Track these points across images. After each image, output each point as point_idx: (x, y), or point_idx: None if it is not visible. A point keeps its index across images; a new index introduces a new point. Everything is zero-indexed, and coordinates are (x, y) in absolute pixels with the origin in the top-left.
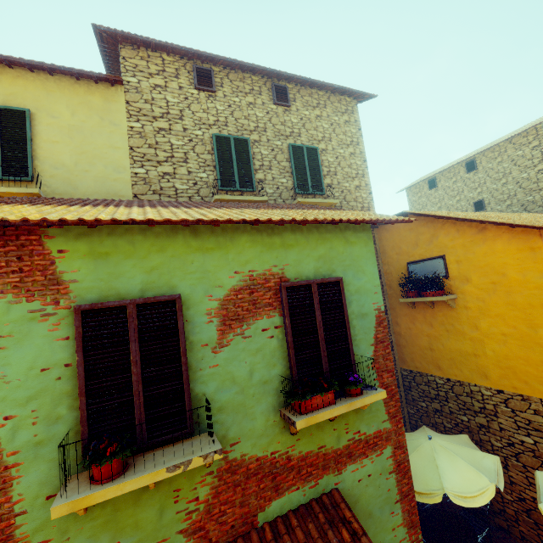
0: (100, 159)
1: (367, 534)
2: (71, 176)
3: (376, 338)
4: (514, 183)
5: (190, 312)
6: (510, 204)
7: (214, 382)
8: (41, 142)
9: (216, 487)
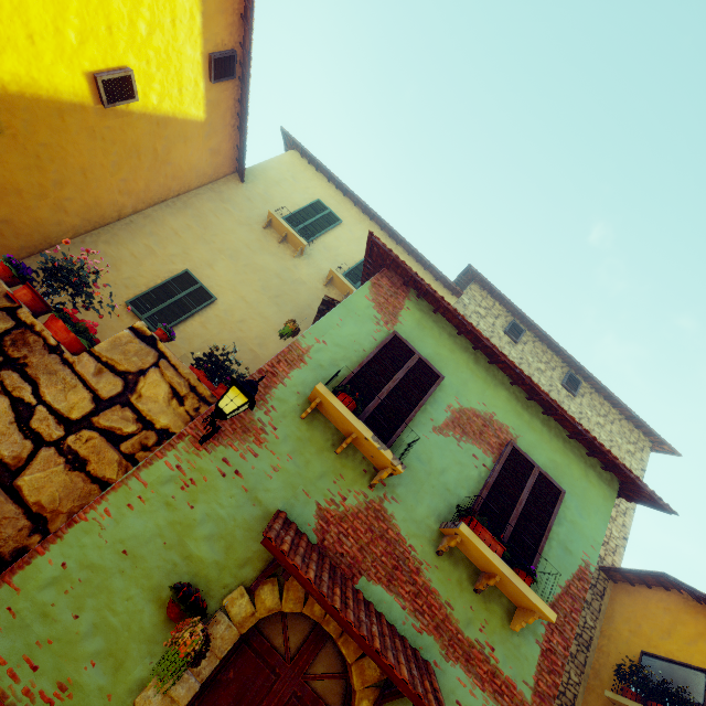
0: None
1: None
2: None
3: (568, 586)
4: None
5: (439, 393)
6: None
7: (418, 445)
8: None
9: (360, 510)
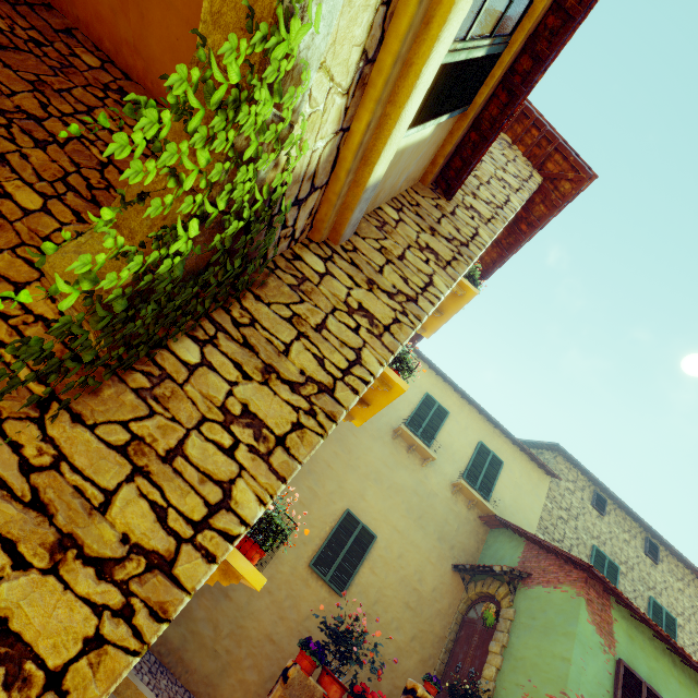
0: (522, 511)
1: None
2: (505, 511)
3: None
4: None
5: None
6: None
7: None
8: (500, 482)
9: None
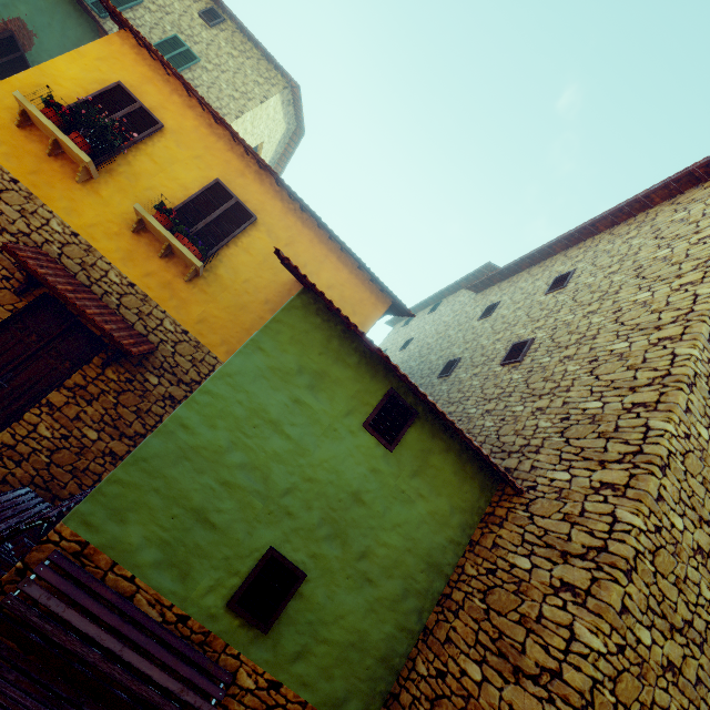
0: None
1: None
2: None
3: None
4: (437, 325)
5: None
6: (419, 344)
7: None
8: None
9: None
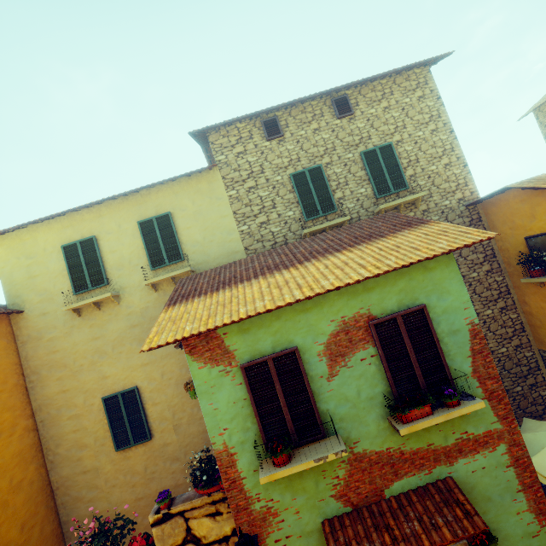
0: (217, 229)
1: (488, 514)
2: (204, 248)
3: (472, 350)
4: None
5: (306, 356)
6: None
7: (332, 401)
8: (182, 231)
9: (349, 470)
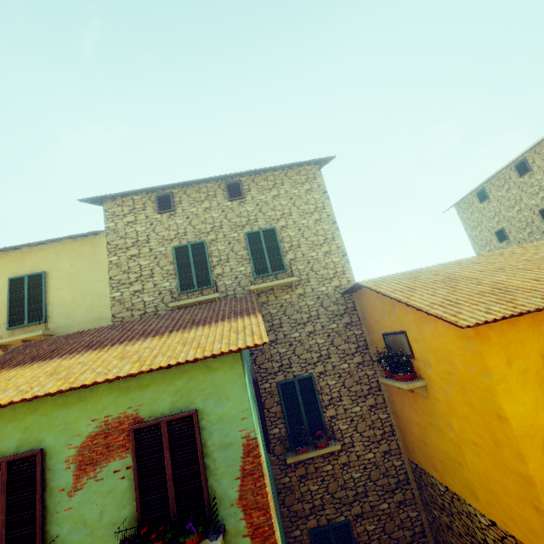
0: (89, 293)
1: None
2: (70, 311)
3: (243, 471)
4: None
5: (52, 461)
6: None
7: (67, 524)
8: (52, 292)
9: None
